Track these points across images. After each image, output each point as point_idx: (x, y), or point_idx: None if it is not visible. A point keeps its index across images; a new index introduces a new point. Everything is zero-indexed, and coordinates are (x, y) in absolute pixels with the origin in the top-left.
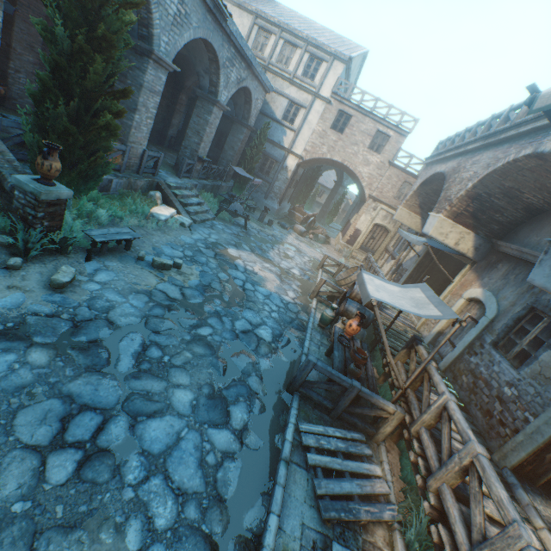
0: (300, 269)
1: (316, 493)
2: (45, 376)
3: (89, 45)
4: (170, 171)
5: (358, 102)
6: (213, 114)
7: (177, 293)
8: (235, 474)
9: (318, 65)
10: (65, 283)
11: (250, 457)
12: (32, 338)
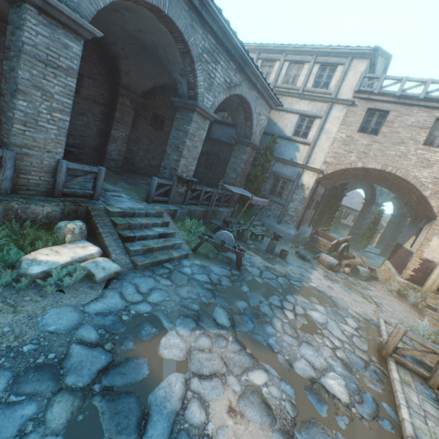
0: (345, 365)
1: None
2: None
3: None
4: (141, 196)
5: (396, 93)
6: (194, 122)
7: None
8: None
9: (332, 70)
10: None
11: None
12: None
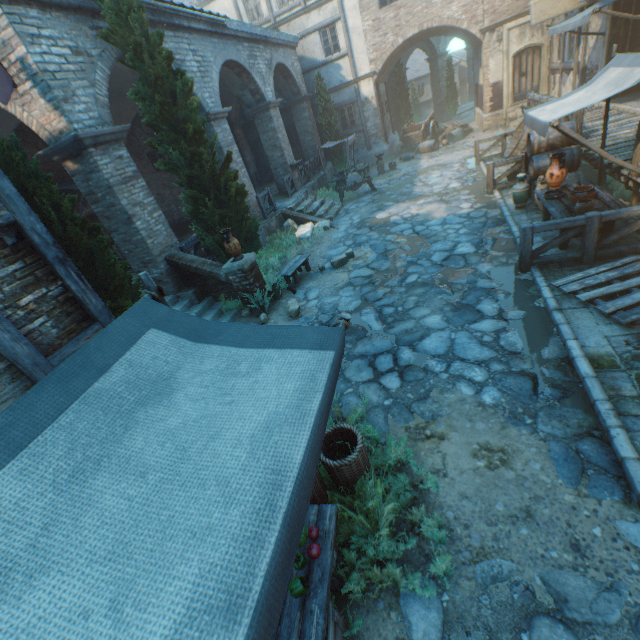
0: (457, 179)
1: (605, 314)
2: None
3: (191, 147)
4: (281, 199)
5: None
6: (273, 118)
7: (367, 271)
8: (515, 338)
9: None
10: (298, 310)
11: (520, 324)
12: None
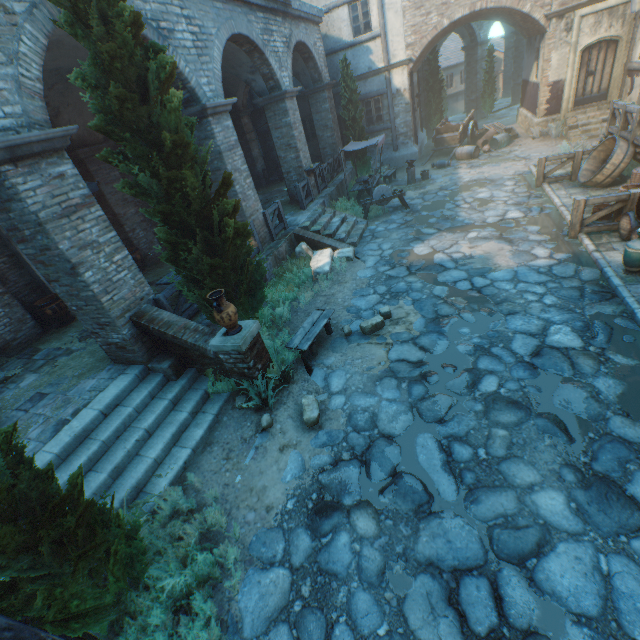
0: (515, 205)
1: None
2: (388, 548)
3: (169, 167)
4: (292, 210)
5: None
6: (289, 110)
7: (415, 351)
8: None
9: None
10: (317, 418)
11: None
12: (342, 503)
